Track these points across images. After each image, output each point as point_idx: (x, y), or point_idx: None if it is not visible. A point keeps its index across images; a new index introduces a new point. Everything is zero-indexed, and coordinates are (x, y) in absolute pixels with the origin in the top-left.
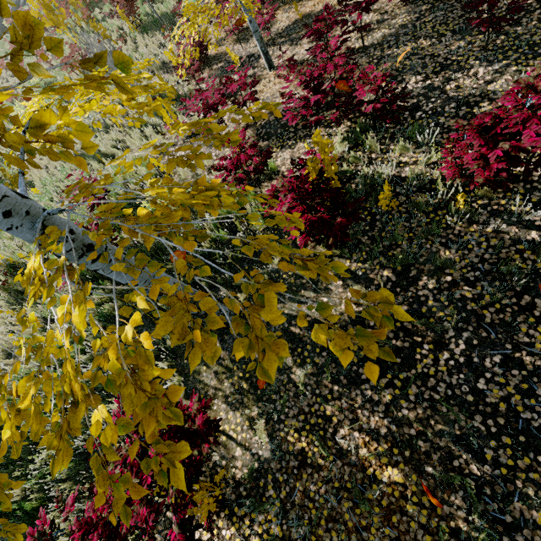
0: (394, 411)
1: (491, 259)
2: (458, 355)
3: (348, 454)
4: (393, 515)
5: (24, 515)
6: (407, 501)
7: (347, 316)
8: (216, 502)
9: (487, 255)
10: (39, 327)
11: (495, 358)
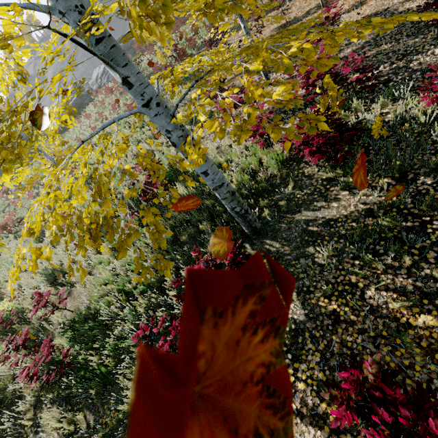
0: (416, 272)
1: None
2: None
3: (379, 309)
4: (435, 353)
5: (101, 374)
6: None
7: (357, 213)
8: None
9: None
10: (110, 254)
11: None
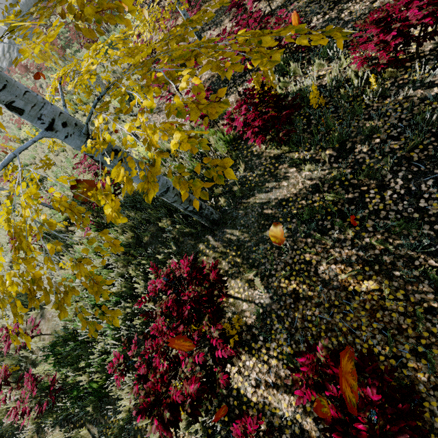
0: (358, 242)
1: (407, 117)
2: (399, 189)
3: (330, 282)
4: (376, 313)
5: (94, 391)
6: (385, 300)
7: (305, 190)
8: (238, 334)
9: (403, 115)
10: None
11: (429, 183)
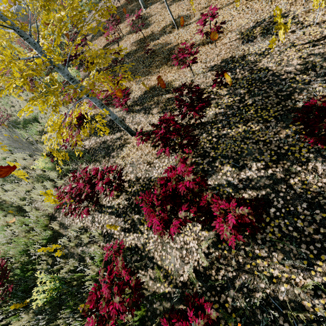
0: None
1: None
2: None
3: None
4: None
5: None
6: None
7: None
8: None
9: None
10: None
11: None
